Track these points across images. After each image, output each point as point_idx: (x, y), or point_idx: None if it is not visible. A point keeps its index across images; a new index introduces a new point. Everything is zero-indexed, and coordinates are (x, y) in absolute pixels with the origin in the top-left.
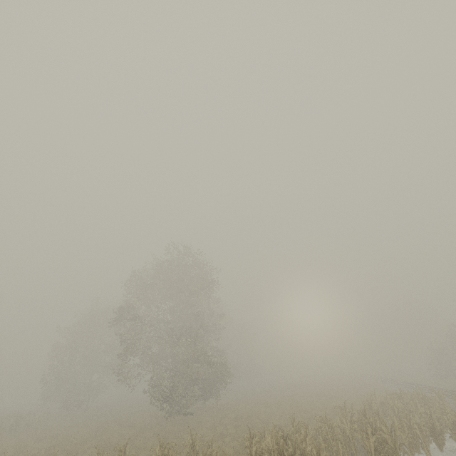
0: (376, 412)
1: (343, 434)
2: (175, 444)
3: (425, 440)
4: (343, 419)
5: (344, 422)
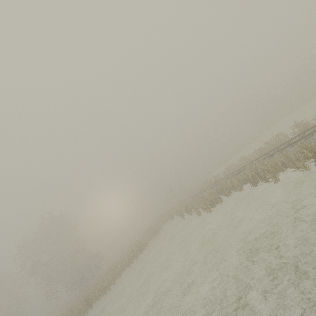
0: (152, 226)
1: (147, 235)
2: (112, 266)
3: (161, 224)
4: (146, 233)
5: (146, 233)
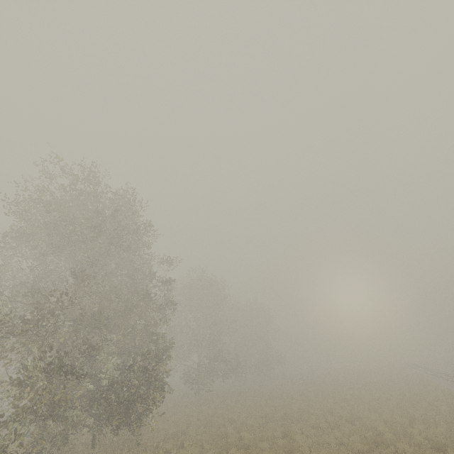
0: None
1: None
2: None
3: None
4: None
5: None
